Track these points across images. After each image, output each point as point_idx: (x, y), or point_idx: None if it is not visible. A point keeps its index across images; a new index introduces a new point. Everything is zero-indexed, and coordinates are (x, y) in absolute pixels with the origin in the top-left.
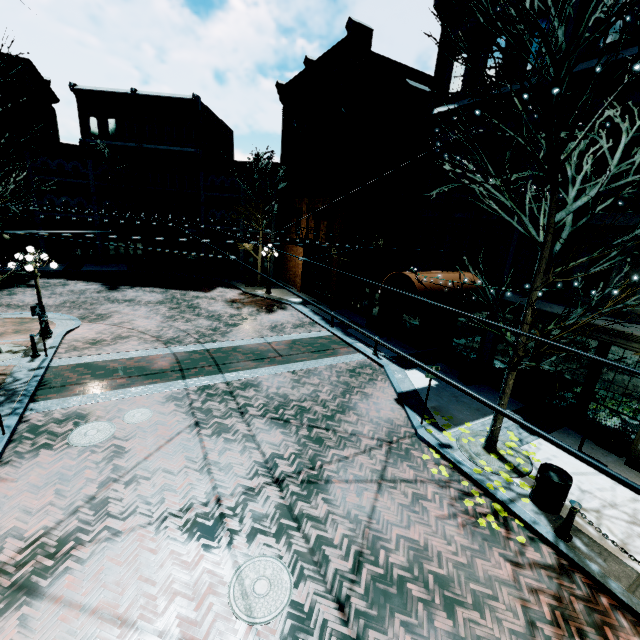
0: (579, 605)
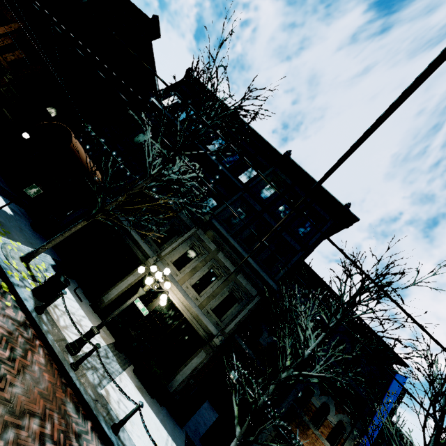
0: (22, 339)
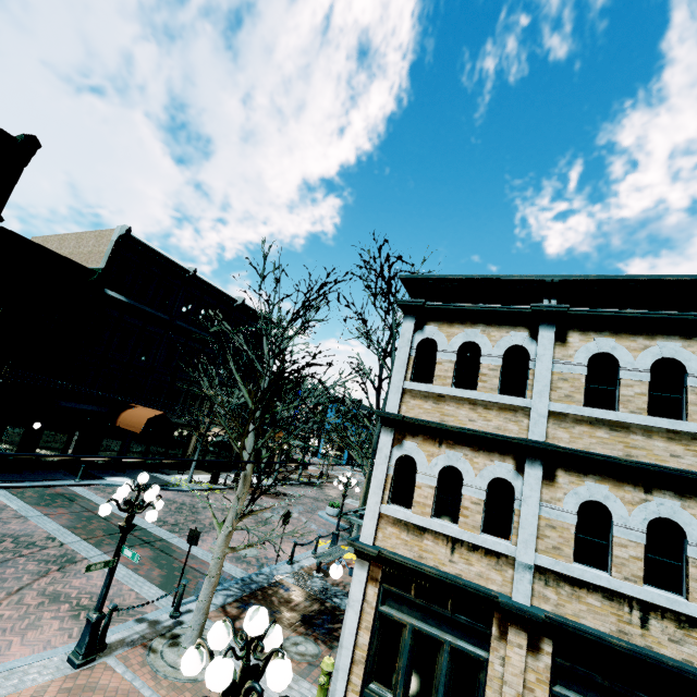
0: None
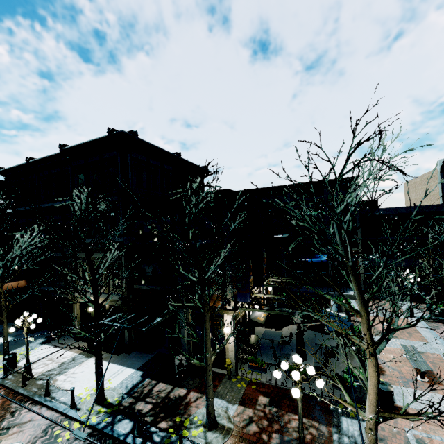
0: None
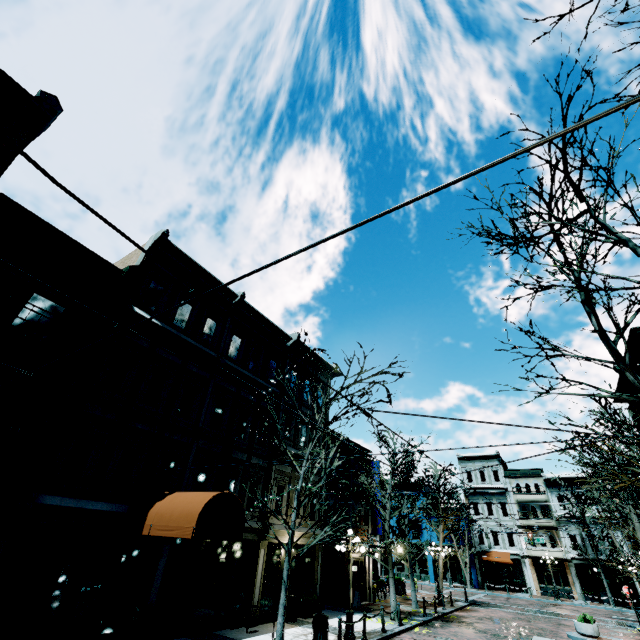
0: None
